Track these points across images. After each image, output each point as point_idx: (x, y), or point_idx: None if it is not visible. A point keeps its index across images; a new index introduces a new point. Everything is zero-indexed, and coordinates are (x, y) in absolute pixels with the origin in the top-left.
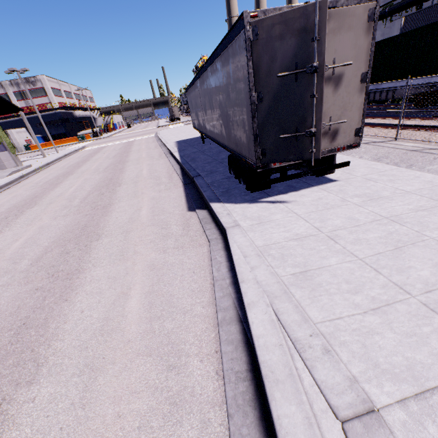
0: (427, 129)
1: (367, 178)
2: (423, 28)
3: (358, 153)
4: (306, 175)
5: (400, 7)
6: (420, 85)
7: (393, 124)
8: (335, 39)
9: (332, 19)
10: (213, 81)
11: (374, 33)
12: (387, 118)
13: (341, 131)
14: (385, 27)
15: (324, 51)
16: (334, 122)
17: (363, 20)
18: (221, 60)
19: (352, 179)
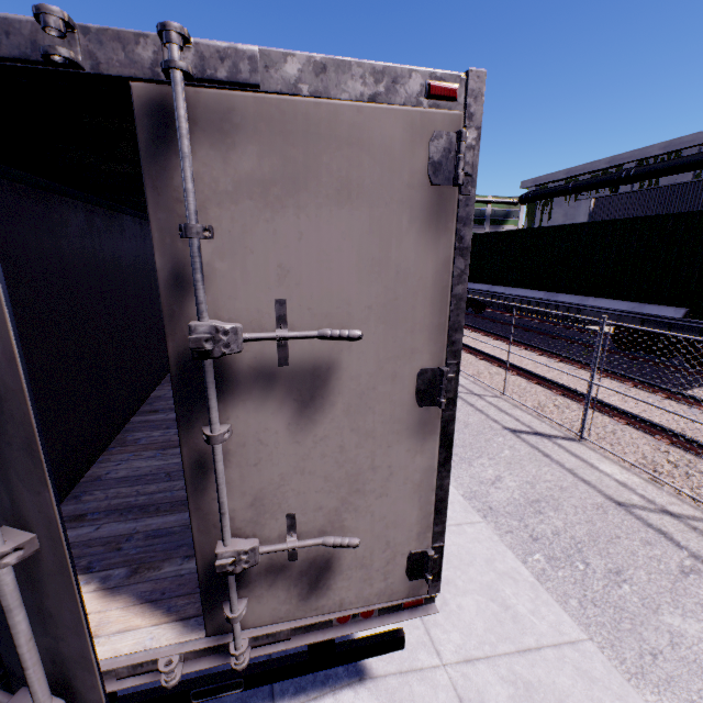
0: (646, 426)
1: (471, 698)
2: (625, 221)
3: (496, 461)
4: (215, 695)
5: (589, 185)
6: (624, 313)
7: (575, 390)
8: (278, 223)
9: (252, 136)
10: (122, 248)
11: (461, 229)
12: (567, 361)
13: (347, 561)
14: (569, 205)
15: (1, 304)
16: (303, 542)
17: (408, 172)
18: (45, 206)
19: (416, 687)
